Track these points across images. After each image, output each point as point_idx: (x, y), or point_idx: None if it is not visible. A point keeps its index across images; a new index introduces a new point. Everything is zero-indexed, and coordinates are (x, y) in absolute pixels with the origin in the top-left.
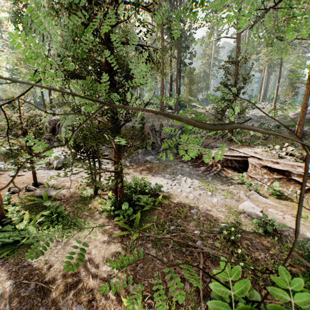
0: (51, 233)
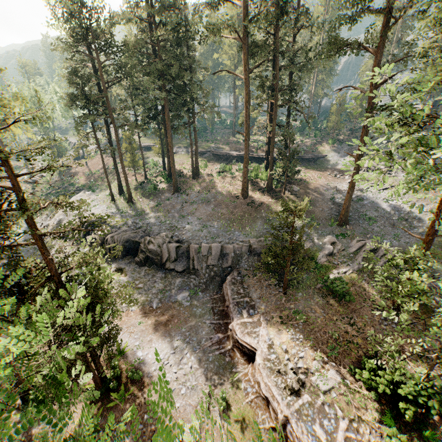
0: None
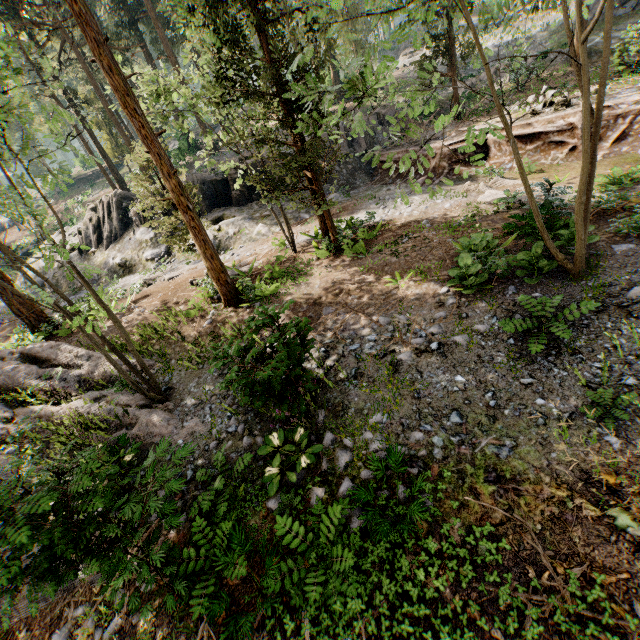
0: (283, 286)
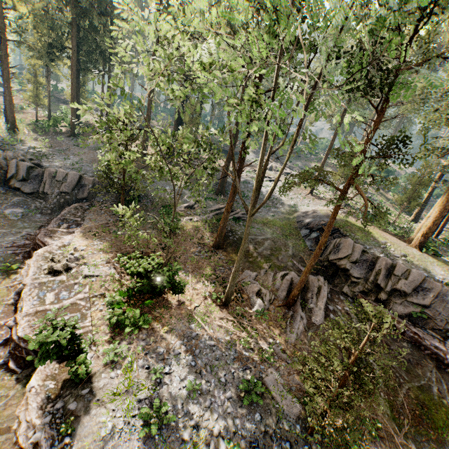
0: None
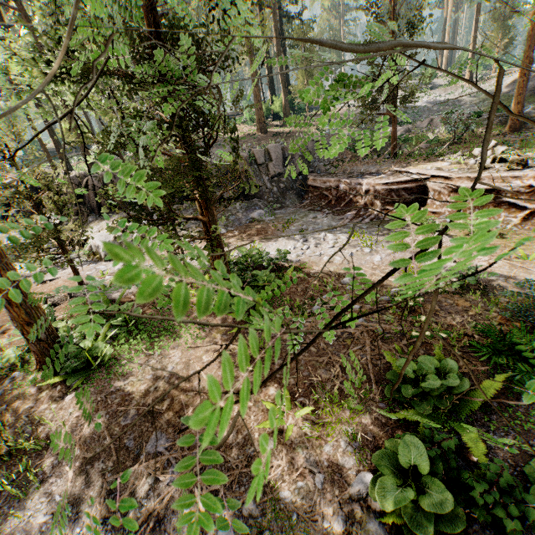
0: (133, 347)
